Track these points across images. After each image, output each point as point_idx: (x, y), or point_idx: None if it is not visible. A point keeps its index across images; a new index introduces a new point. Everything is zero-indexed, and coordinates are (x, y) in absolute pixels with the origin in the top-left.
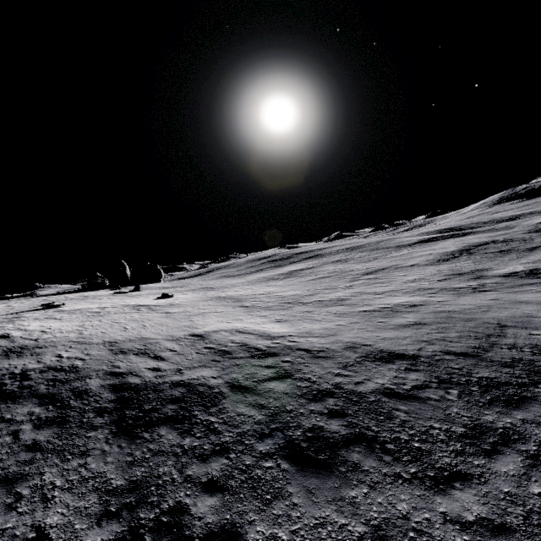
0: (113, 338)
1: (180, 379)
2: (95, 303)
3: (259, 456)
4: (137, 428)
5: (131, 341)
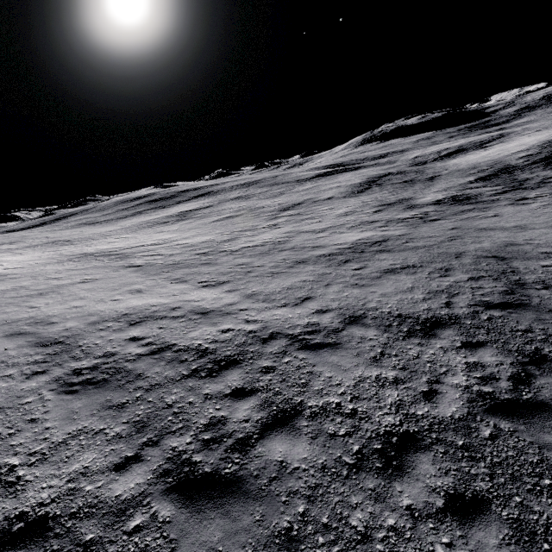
0: None
1: (10, 516)
2: None
3: None
4: None
5: None
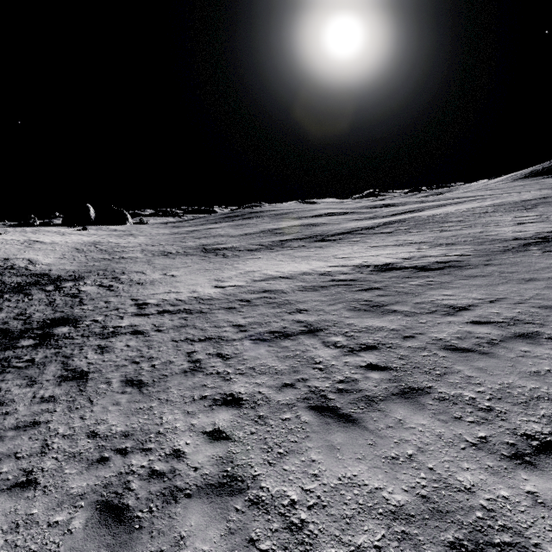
0: None
1: None
2: (20, 236)
3: None
4: None
5: None
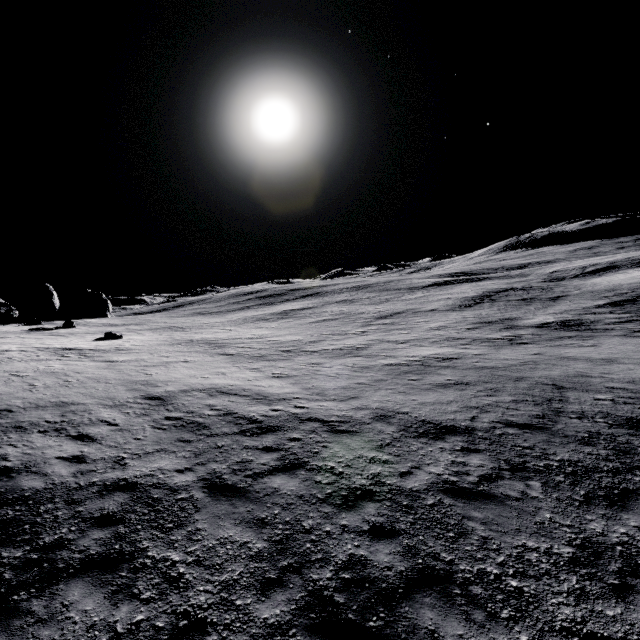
0: (6, 403)
1: (120, 478)
2: None
3: (264, 634)
4: (19, 589)
5: (39, 407)
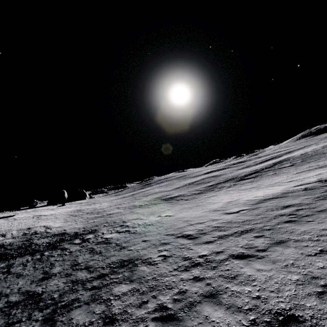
0: (1, 230)
1: None
2: (27, 214)
3: None
4: None
5: (5, 230)
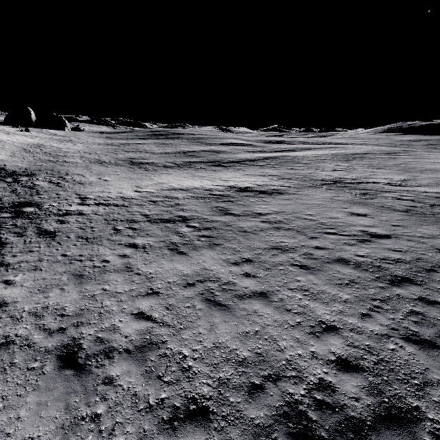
0: None
1: None
2: None
3: None
4: None
5: None
